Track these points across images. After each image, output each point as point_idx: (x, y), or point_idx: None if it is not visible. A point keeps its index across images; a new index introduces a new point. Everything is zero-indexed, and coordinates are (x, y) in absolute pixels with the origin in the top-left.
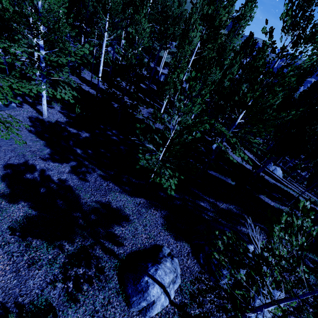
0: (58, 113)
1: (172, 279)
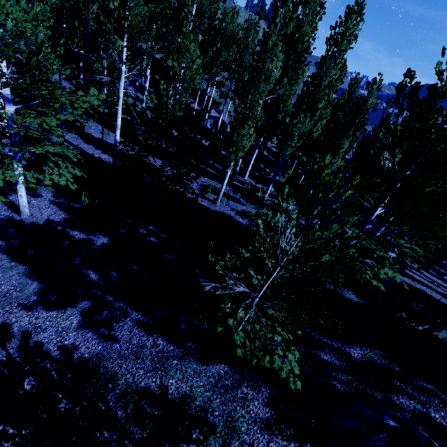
0: (50, 205)
1: None
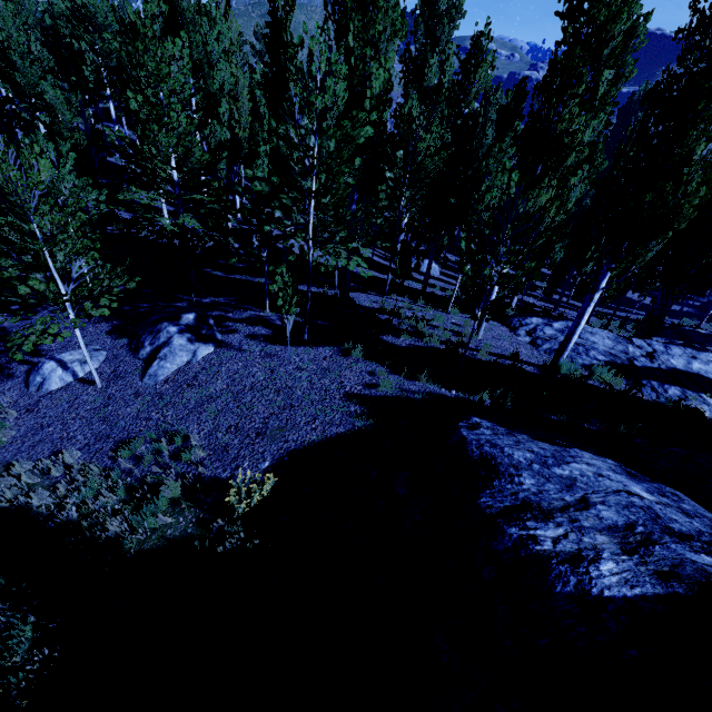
0: None
1: (80, 360)
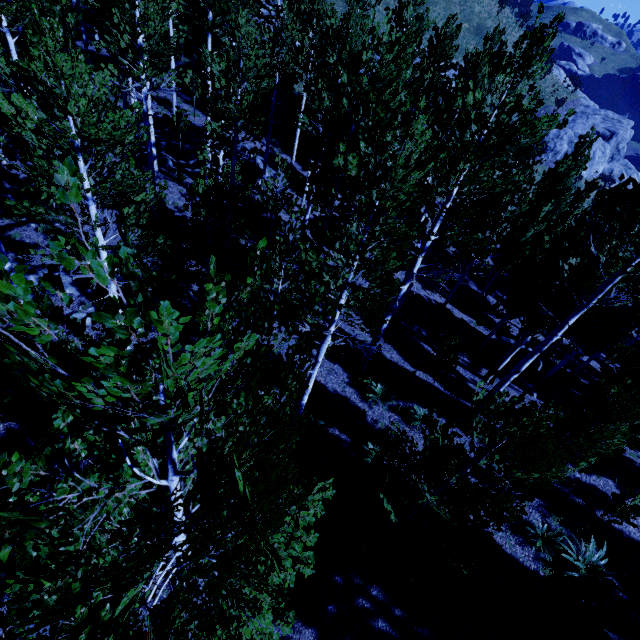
0: None
1: None
